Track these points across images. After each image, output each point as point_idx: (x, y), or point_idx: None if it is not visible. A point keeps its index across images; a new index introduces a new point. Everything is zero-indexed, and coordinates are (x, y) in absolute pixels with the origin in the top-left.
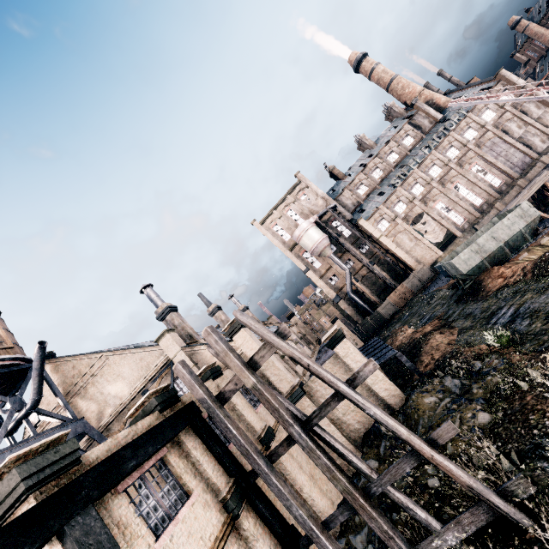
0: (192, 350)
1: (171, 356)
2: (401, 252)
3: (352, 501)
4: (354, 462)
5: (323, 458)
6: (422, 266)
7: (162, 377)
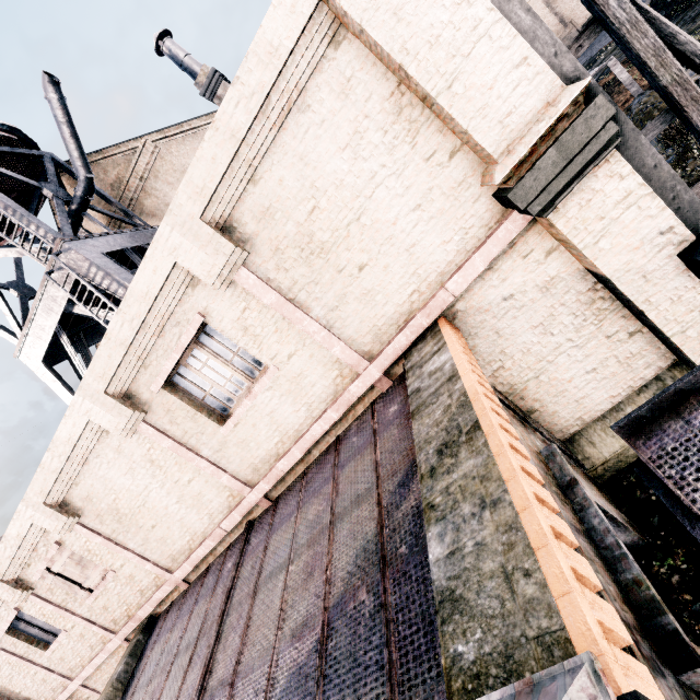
0: None
1: None
2: (539, 6)
3: (680, 96)
4: (690, 42)
5: (653, 34)
6: (570, 28)
7: None
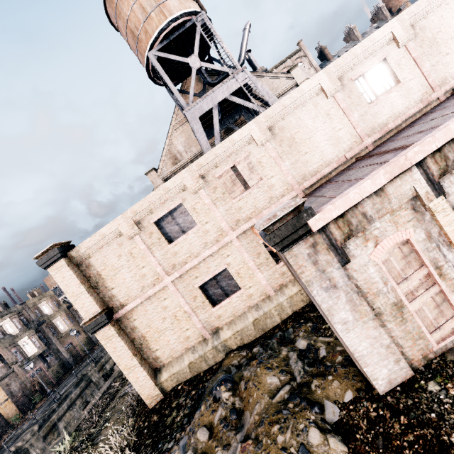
0: None
1: (299, 82)
2: None
3: None
4: None
5: None
6: None
7: None
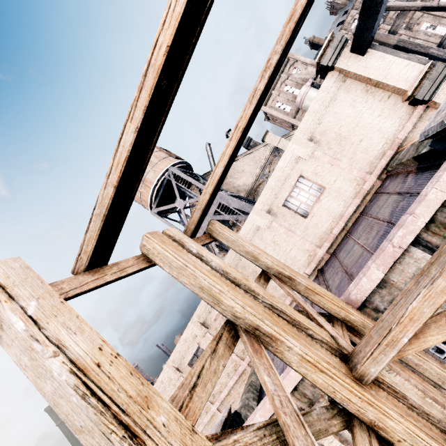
0: (289, 136)
1: (276, 144)
2: None
3: None
4: None
5: None
6: None
7: (271, 163)
